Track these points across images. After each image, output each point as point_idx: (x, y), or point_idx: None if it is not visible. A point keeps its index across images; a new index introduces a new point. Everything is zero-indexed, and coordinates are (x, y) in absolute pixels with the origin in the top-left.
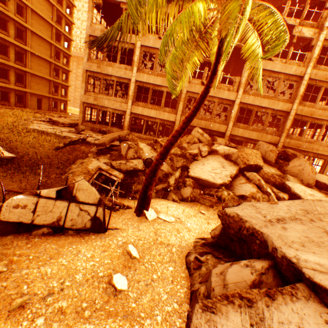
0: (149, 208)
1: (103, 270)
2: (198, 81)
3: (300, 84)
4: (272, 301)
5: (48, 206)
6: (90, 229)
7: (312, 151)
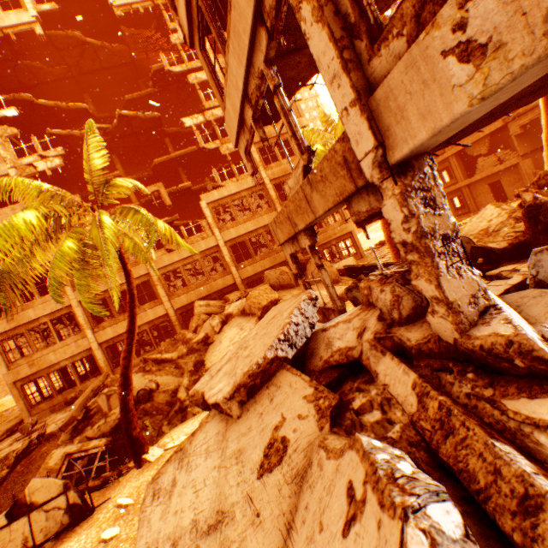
0: (150, 449)
1: (91, 539)
2: (161, 252)
3: (267, 189)
4: (195, 437)
5: (4, 538)
6: (72, 523)
7: (332, 238)
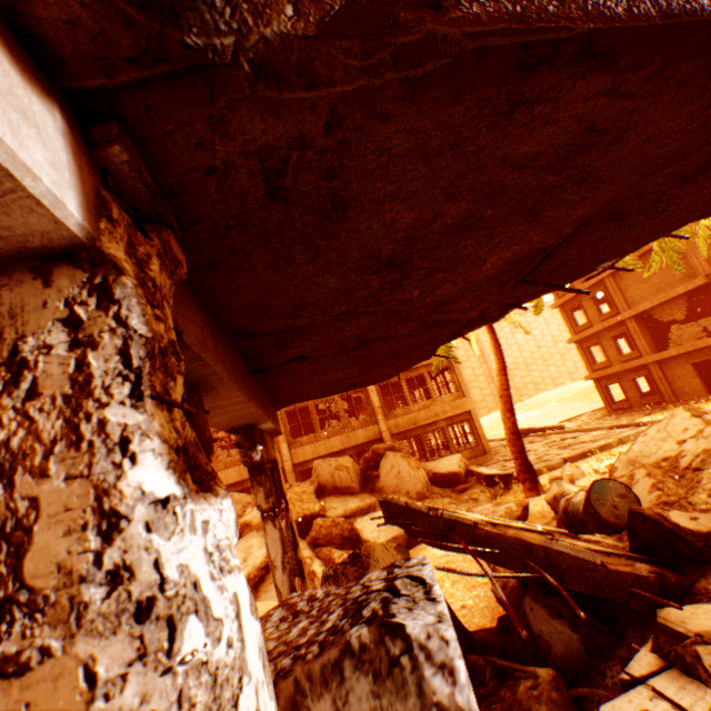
0: None
1: None
2: None
3: None
4: None
5: None
6: None
7: (440, 417)
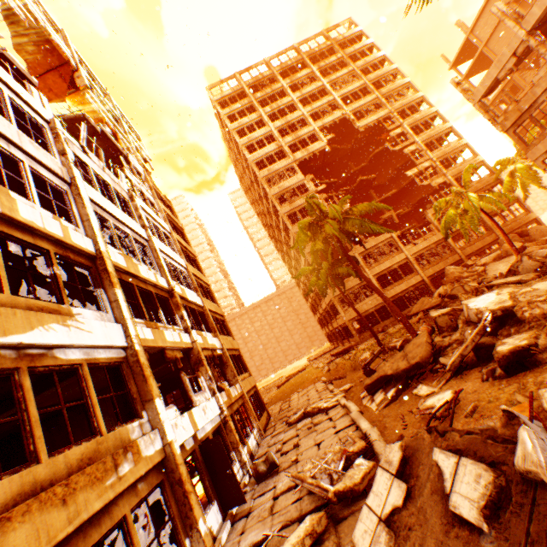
0: None
1: None
2: (410, 245)
3: None
4: None
5: None
6: None
7: (521, 224)
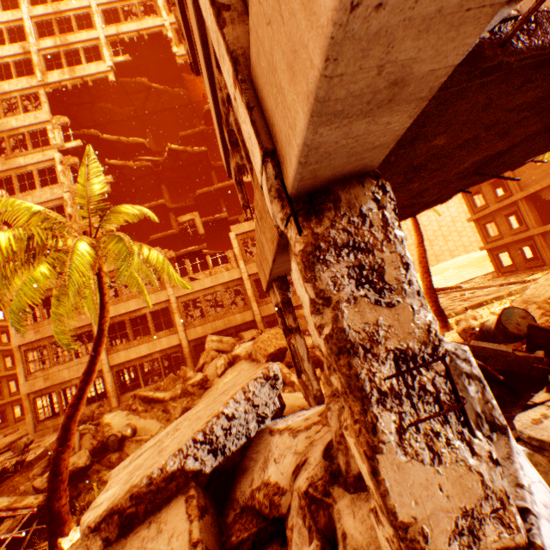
0: (72, 529)
1: None
2: (185, 279)
3: None
4: None
5: None
6: None
7: None
